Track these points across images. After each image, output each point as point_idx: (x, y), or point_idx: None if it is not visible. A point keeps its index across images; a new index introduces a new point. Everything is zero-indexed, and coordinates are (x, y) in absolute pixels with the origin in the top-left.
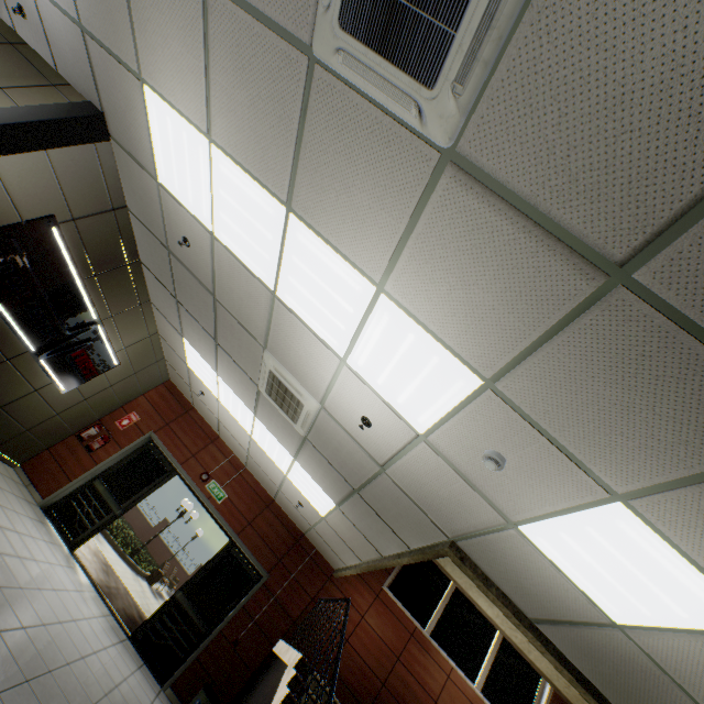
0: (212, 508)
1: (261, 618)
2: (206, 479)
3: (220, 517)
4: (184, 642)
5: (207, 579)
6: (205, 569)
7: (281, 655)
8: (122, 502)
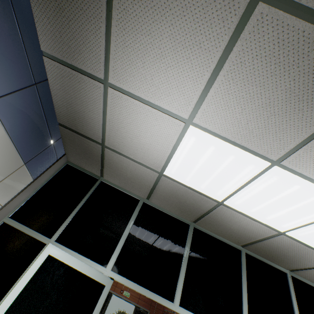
0: (128, 300)
1: None
2: (122, 292)
3: (131, 301)
4: None
5: None
6: None
7: None
8: (102, 311)
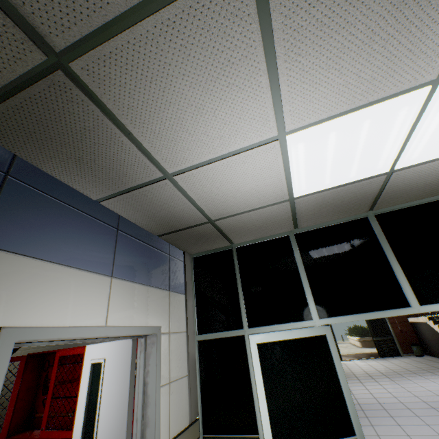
0: None
1: (397, 320)
2: None
3: None
4: (390, 345)
5: (373, 329)
6: (369, 328)
7: (417, 321)
8: None
